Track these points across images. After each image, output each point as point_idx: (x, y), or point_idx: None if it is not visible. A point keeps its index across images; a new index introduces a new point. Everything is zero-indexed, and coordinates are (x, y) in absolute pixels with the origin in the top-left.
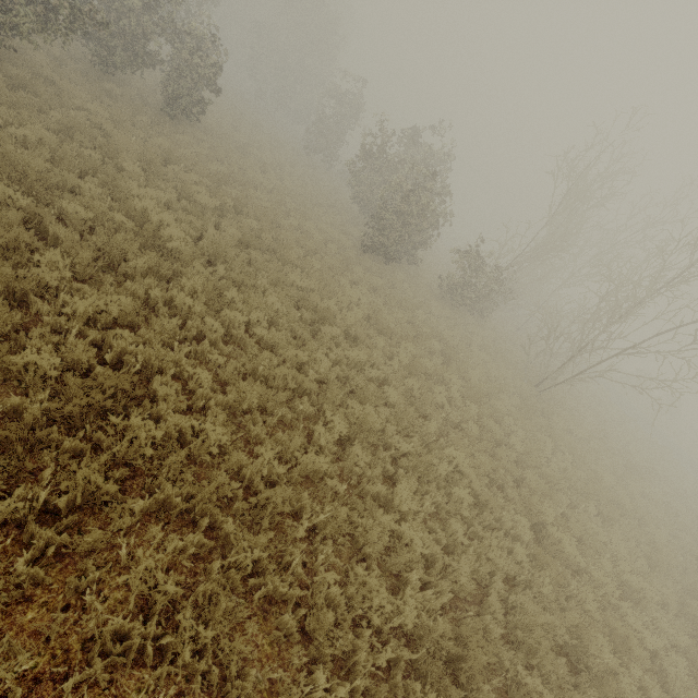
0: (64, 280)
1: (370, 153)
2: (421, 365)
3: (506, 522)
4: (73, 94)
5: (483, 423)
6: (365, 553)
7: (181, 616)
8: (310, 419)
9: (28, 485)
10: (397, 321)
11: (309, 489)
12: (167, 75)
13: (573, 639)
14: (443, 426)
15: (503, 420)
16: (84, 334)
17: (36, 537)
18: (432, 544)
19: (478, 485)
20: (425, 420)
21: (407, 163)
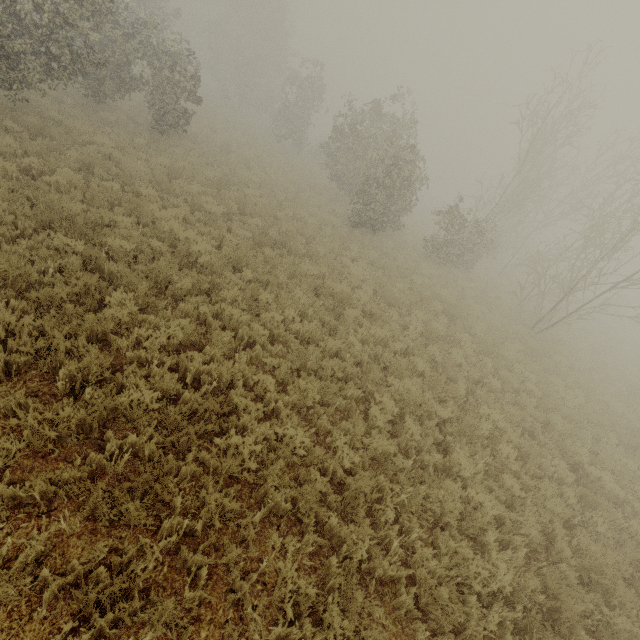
0: (132, 314)
1: (341, 133)
2: (434, 330)
3: (548, 469)
4: (79, 130)
5: (500, 375)
6: (444, 522)
7: (327, 616)
8: (358, 401)
9: (172, 517)
10: (400, 290)
11: (378, 469)
12: (151, 94)
13: (635, 571)
14: (466, 385)
15: (514, 368)
16: (160, 361)
17: (188, 562)
18: (496, 503)
19: (516, 438)
20: (449, 381)
21: (377, 136)
